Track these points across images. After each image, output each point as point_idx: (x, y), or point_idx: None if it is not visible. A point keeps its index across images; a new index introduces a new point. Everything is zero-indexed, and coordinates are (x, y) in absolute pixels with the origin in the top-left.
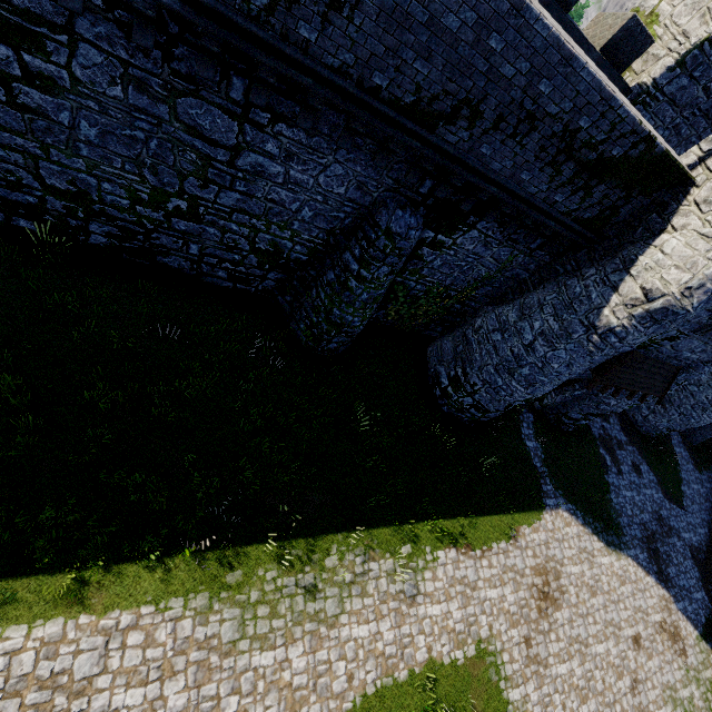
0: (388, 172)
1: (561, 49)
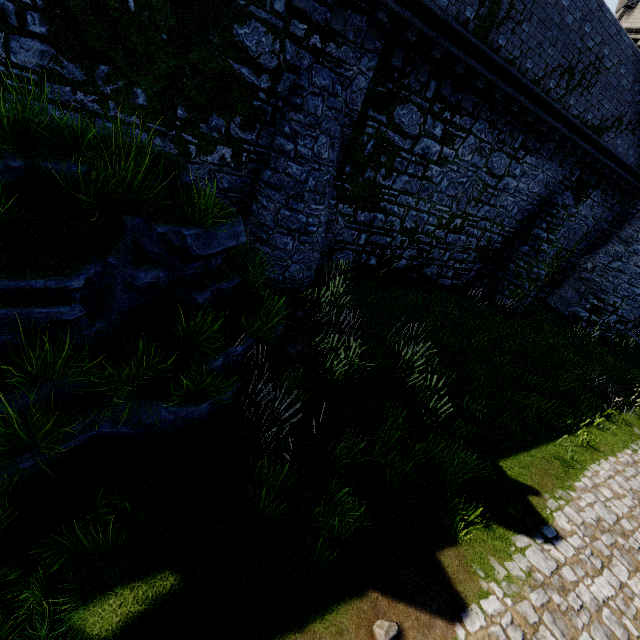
0: (561, 172)
1: None
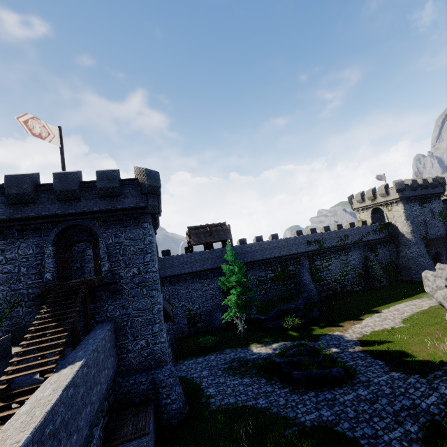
0: (361, 249)
1: (364, 226)
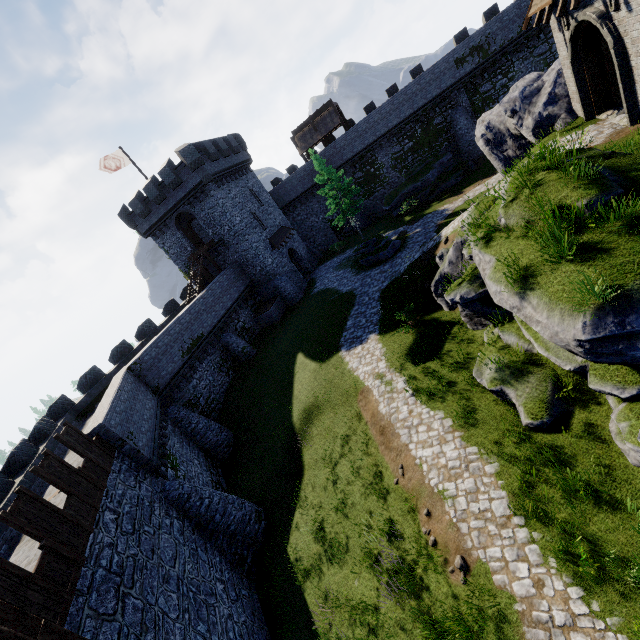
0: None
1: None
